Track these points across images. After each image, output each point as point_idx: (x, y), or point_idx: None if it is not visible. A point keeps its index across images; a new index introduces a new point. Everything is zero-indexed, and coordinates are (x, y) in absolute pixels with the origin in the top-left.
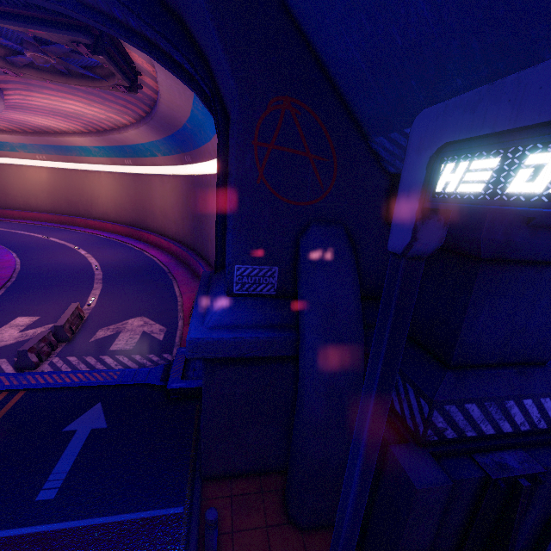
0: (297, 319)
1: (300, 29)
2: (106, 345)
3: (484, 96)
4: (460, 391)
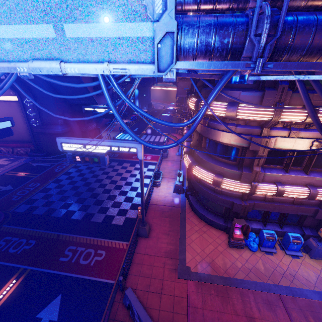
0: (68, 126)
1: (56, 90)
2: (2, 165)
3: (86, 106)
4: (88, 125)
